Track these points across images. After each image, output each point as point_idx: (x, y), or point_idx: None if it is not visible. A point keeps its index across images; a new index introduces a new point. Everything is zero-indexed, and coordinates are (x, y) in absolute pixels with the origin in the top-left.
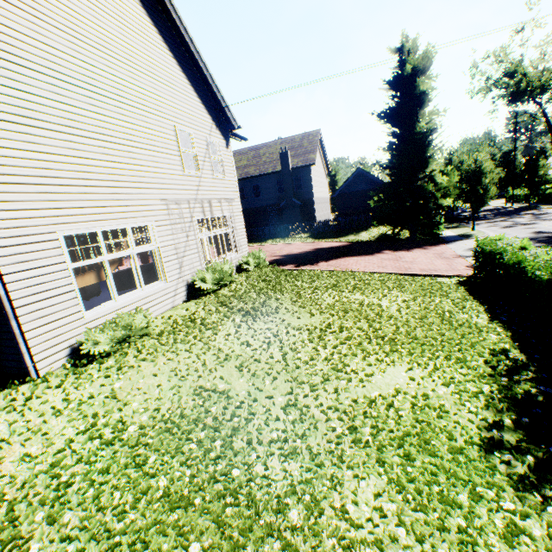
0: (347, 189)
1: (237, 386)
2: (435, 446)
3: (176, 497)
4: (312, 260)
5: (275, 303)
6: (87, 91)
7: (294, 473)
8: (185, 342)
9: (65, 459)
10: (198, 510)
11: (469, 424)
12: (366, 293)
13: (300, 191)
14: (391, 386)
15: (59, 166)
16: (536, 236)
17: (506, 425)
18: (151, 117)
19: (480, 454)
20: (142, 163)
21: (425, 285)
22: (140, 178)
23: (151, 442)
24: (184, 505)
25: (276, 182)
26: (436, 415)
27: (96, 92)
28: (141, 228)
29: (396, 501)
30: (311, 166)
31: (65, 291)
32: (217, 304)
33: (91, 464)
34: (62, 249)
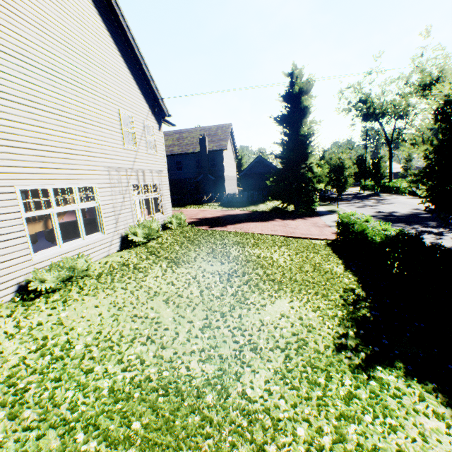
0: (250, 170)
1: (165, 315)
2: (305, 350)
3: (119, 393)
4: (222, 223)
5: (194, 254)
6: (49, 75)
7: (209, 372)
8: (121, 282)
9: (19, 372)
10: (138, 400)
11: (328, 336)
12: (263, 249)
13: (214, 169)
14: (278, 313)
15: (21, 132)
16: (377, 214)
17: (350, 335)
18: (100, 101)
19: (333, 353)
20: (91, 136)
21: (304, 245)
22: (88, 148)
23: (96, 356)
24: (126, 398)
25: (195, 160)
26: (307, 330)
27: (56, 76)
28: (86, 188)
29: (279, 384)
30: (224, 150)
31: (17, 236)
32: (147, 253)
33: (45, 374)
34: (18, 201)
